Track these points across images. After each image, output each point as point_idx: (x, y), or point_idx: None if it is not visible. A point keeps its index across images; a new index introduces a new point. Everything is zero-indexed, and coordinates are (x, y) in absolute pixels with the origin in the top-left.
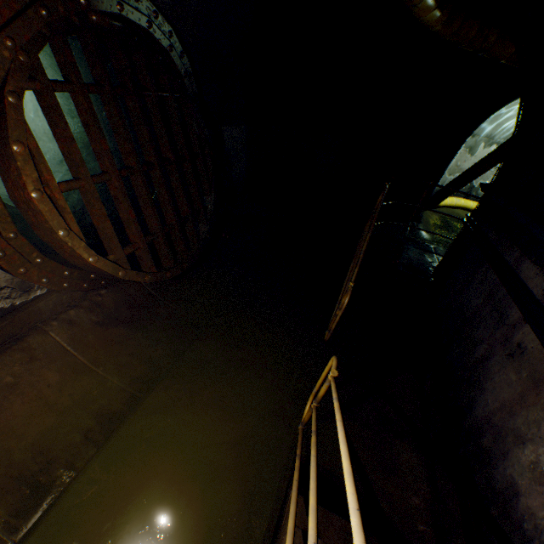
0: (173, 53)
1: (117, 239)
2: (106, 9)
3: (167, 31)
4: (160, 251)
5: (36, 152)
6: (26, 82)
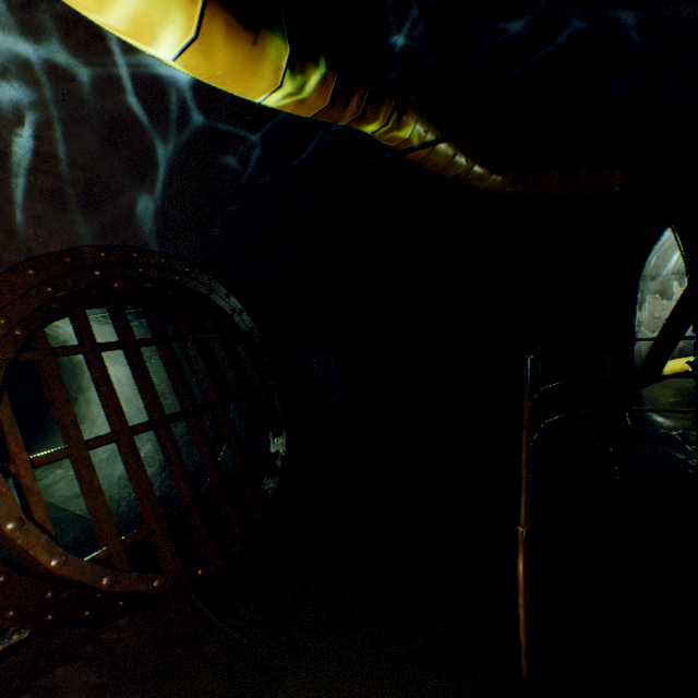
0: (214, 296)
1: (113, 521)
2: (126, 274)
3: (205, 280)
4: (195, 530)
5: (8, 422)
6: (16, 351)
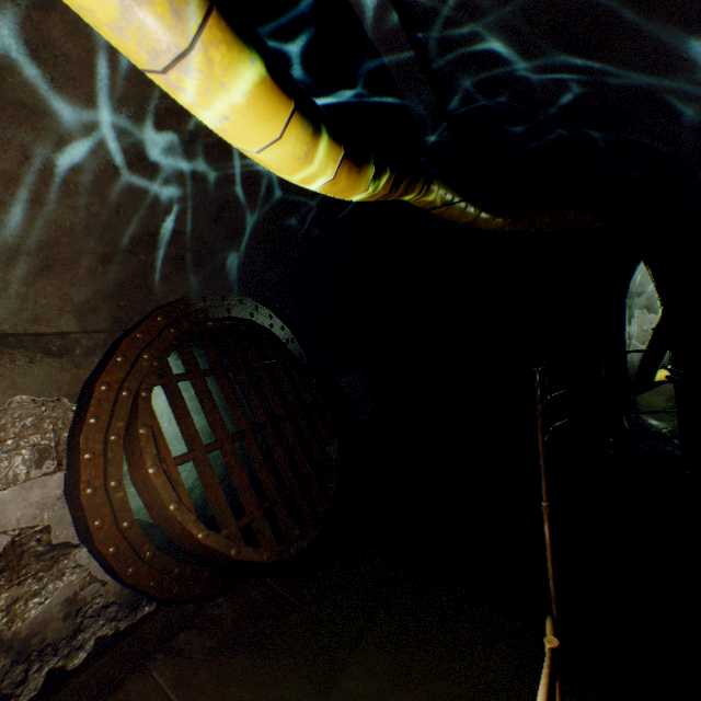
0: (275, 328)
1: (229, 508)
2: (218, 315)
3: (267, 315)
4: (280, 520)
5: (157, 432)
6: (157, 378)
